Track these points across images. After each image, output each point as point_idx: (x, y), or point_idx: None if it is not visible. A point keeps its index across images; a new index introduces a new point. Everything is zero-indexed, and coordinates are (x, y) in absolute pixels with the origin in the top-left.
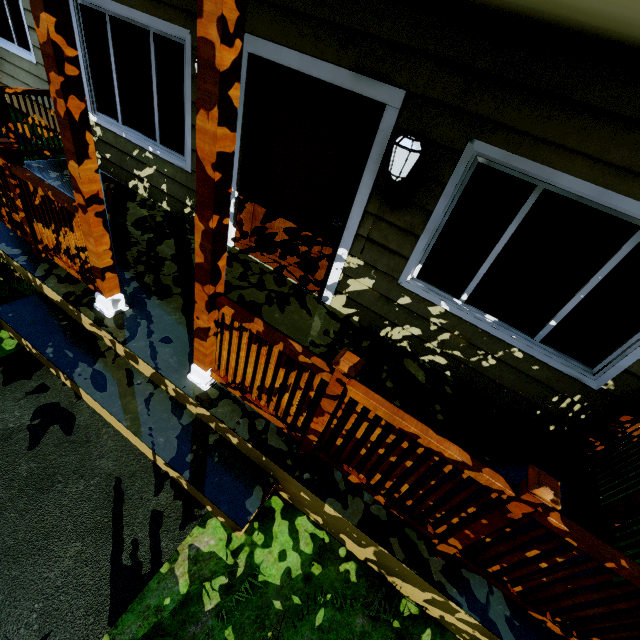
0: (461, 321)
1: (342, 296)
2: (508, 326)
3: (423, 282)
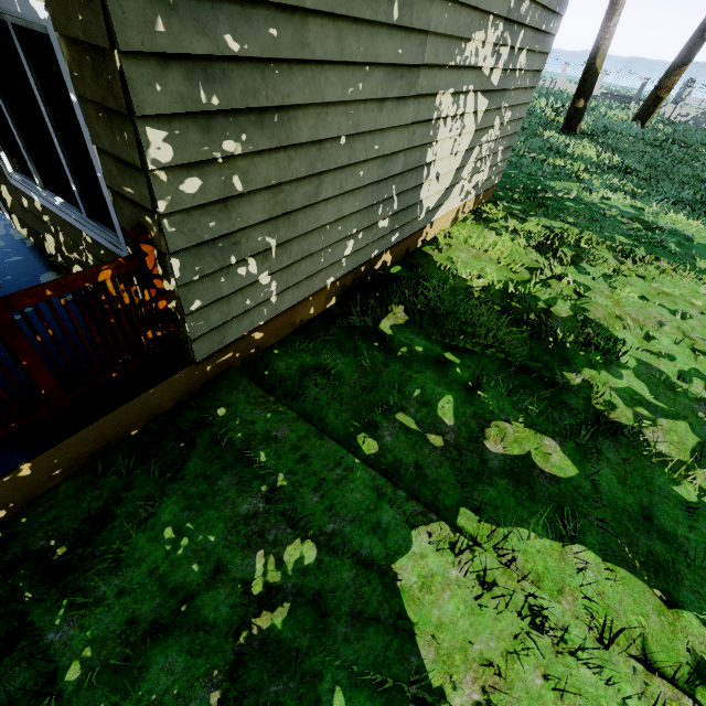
0: (52, 212)
1: (14, 215)
2: (68, 206)
3: (18, 174)
